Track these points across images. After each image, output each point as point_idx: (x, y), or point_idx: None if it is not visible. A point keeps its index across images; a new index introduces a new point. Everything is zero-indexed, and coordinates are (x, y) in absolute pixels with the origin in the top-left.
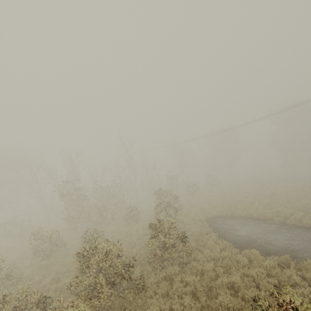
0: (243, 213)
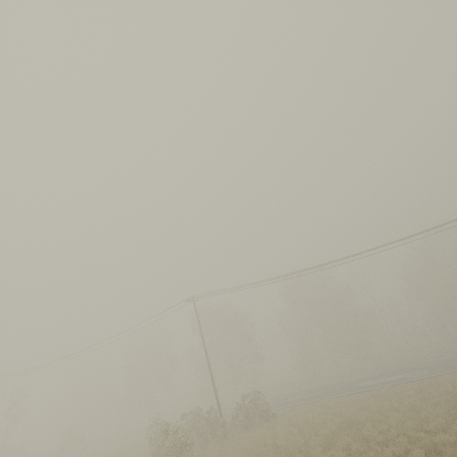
0: None
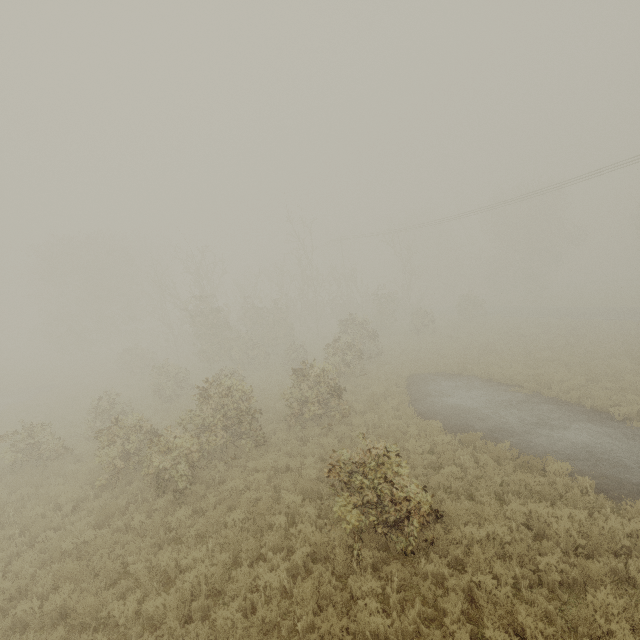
0: (479, 372)
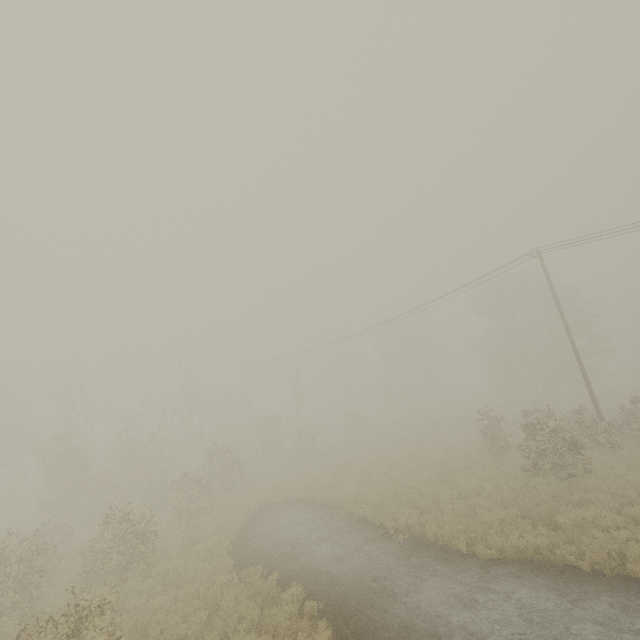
0: (318, 495)
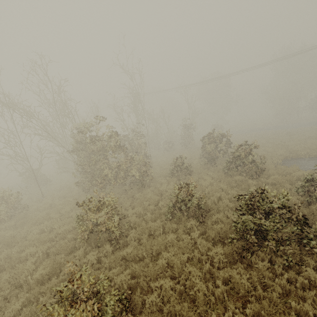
0: (315, 153)
